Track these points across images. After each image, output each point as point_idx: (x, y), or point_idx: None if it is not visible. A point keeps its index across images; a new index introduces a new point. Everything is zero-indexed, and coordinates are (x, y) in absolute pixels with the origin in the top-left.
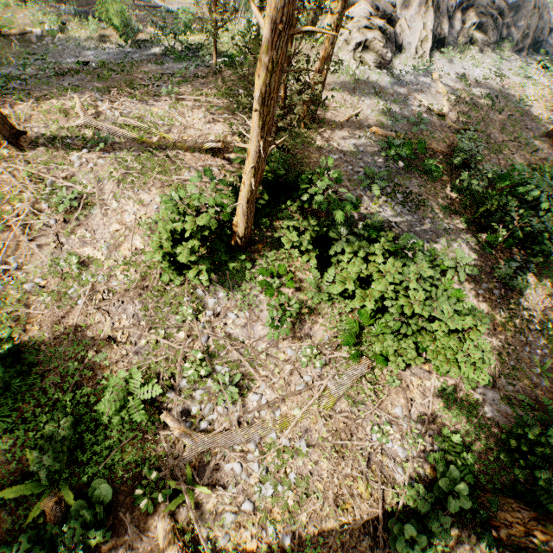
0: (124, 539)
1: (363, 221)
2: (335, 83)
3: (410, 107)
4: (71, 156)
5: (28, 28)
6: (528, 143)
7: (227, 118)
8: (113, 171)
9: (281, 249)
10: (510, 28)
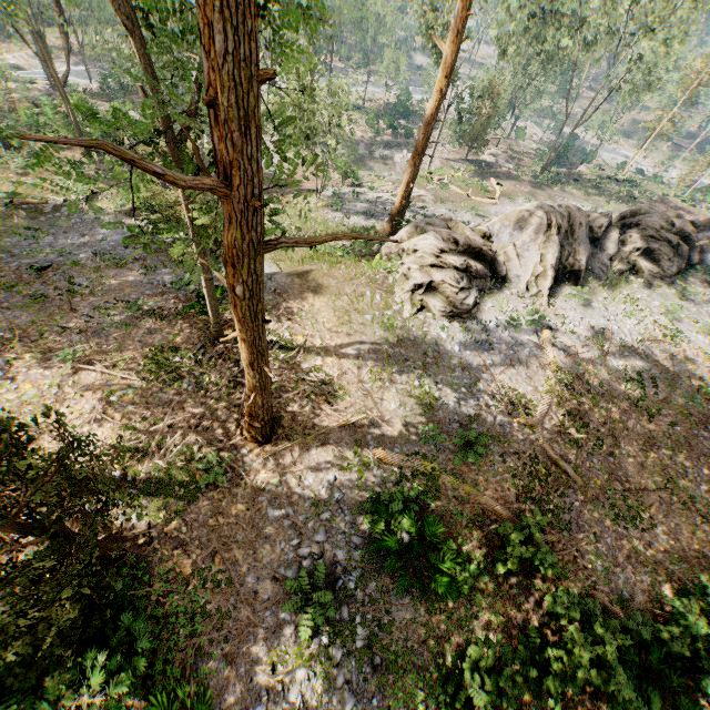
0: None
1: (246, 707)
2: (361, 343)
3: (478, 397)
4: None
5: (52, 194)
6: (694, 497)
7: (130, 413)
8: None
9: None
10: (704, 253)
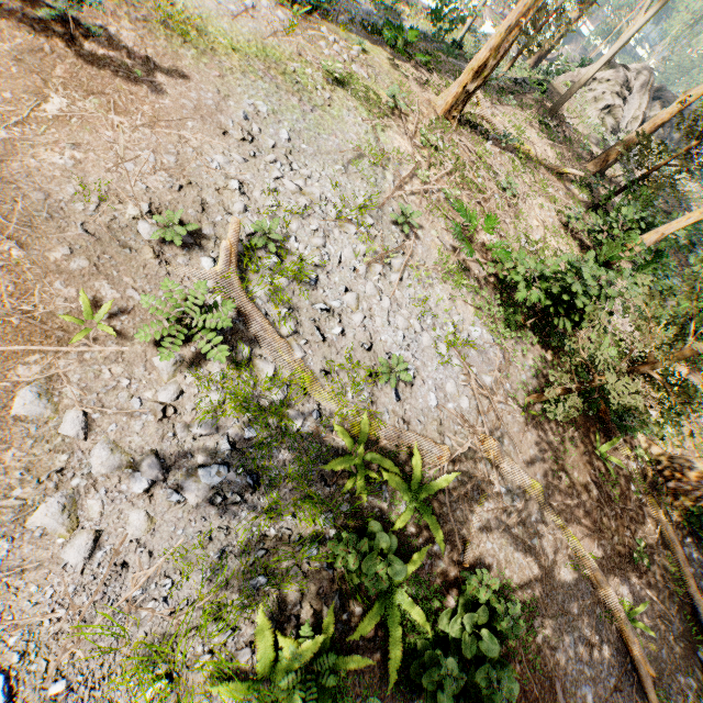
0: (627, 437)
1: None
2: (592, 137)
3: None
4: (484, 145)
5: None
6: (698, 239)
7: (551, 146)
8: (513, 170)
9: (621, 275)
10: (672, 128)
